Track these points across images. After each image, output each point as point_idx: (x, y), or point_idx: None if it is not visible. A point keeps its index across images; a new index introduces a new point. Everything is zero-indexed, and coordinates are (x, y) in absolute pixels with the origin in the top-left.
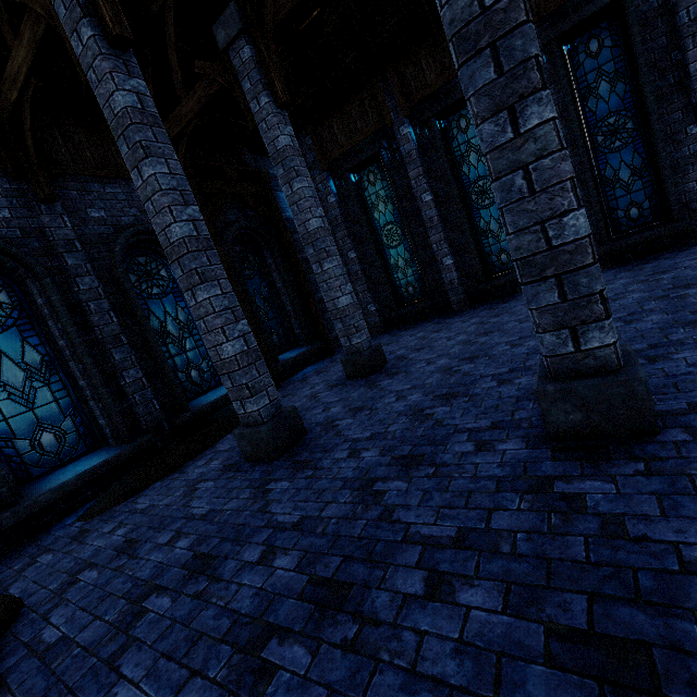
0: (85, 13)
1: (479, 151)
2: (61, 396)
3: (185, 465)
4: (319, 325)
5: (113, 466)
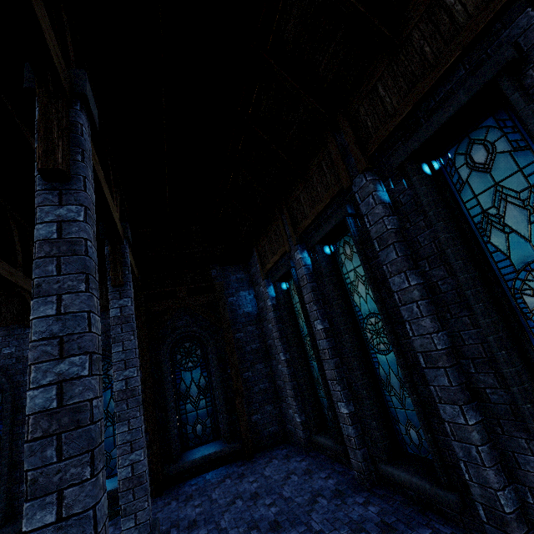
0: None
1: (366, 283)
2: None
3: None
4: (240, 423)
5: None
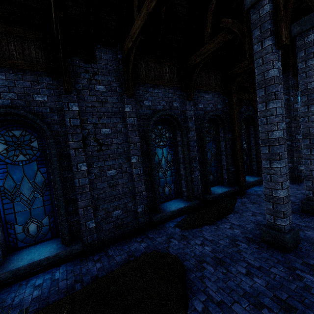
0: (271, 34)
1: None
2: (173, 175)
3: (216, 222)
4: None
5: (186, 209)
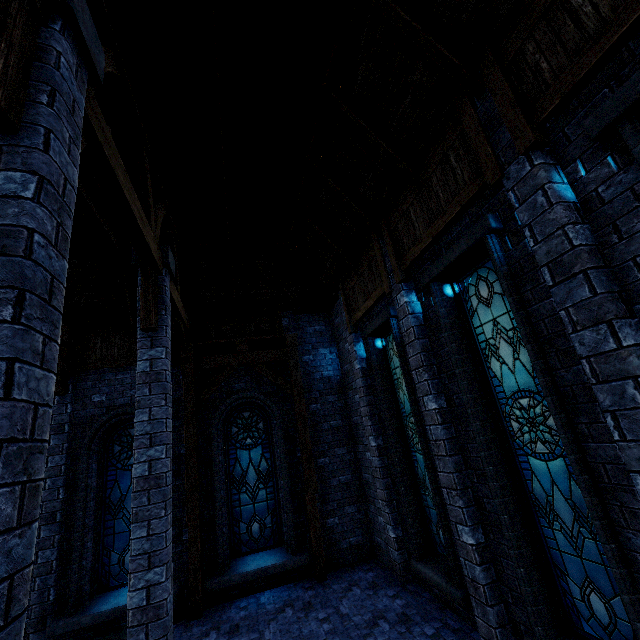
0: None
1: (514, 341)
2: None
3: None
4: (311, 528)
5: None
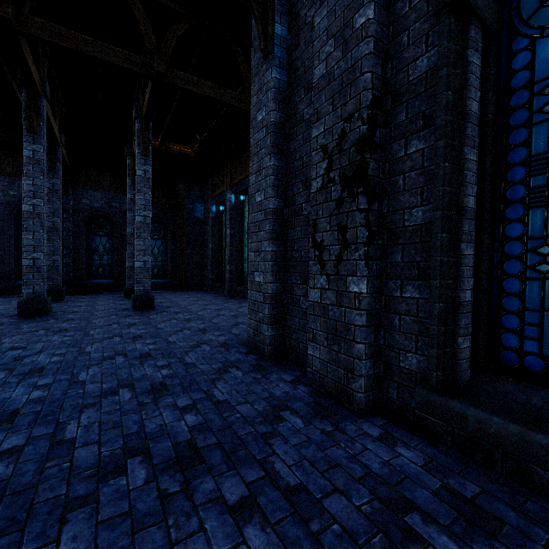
0: (47, 162)
1: None
2: None
3: None
4: (180, 273)
5: None
